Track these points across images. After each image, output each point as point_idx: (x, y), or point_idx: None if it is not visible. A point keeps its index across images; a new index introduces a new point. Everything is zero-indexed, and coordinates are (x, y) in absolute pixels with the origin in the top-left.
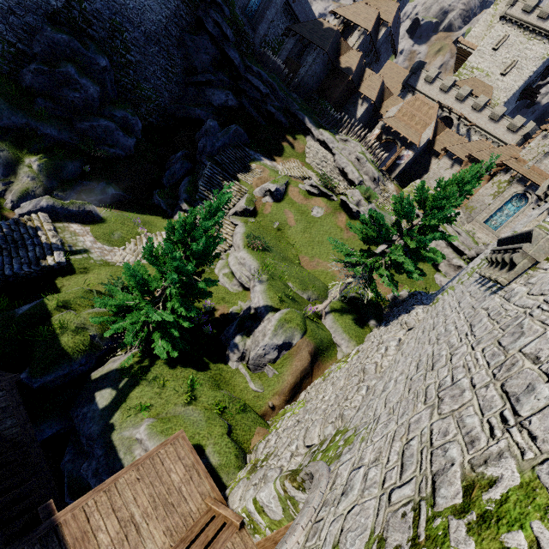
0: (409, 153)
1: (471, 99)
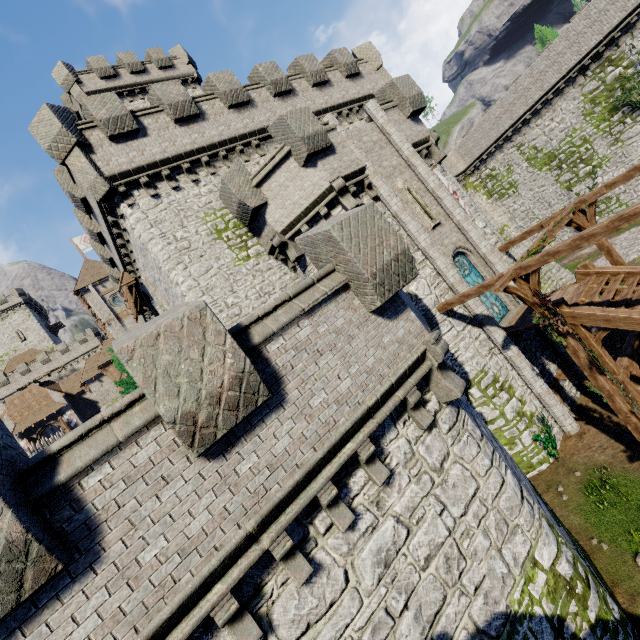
0: (69, 413)
1: (35, 364)
